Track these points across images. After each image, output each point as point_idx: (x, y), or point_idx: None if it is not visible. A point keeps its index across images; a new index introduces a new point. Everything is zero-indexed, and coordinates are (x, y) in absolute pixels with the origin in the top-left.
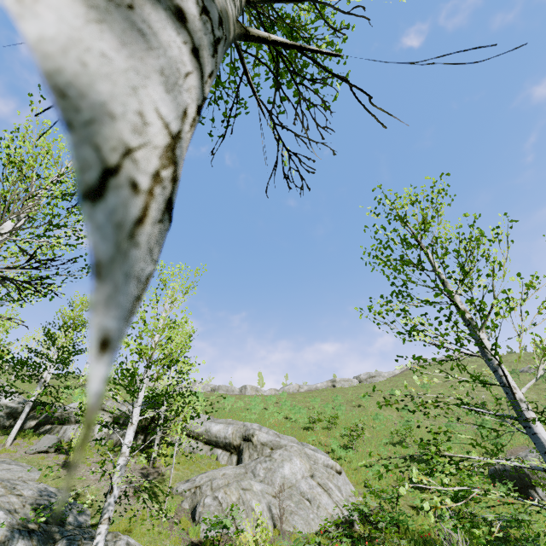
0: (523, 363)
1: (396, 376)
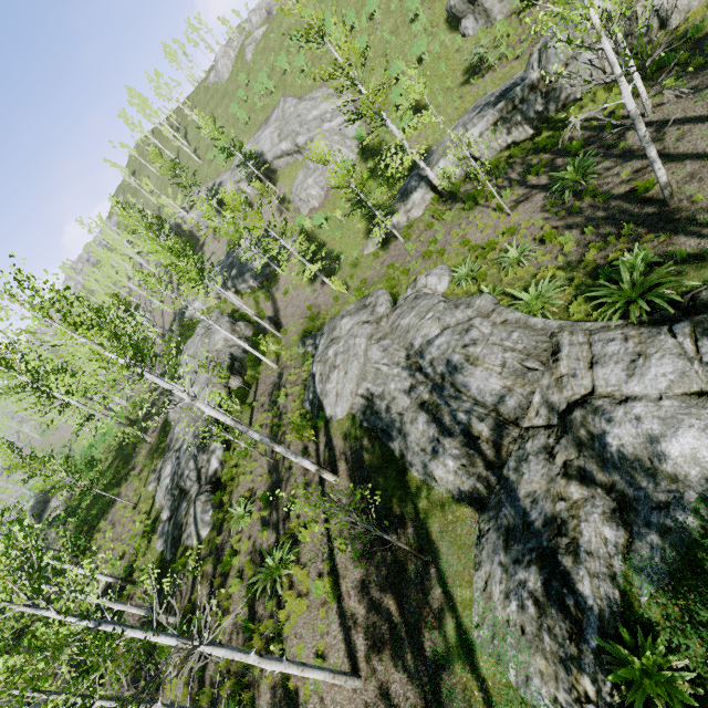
0: None
1: None
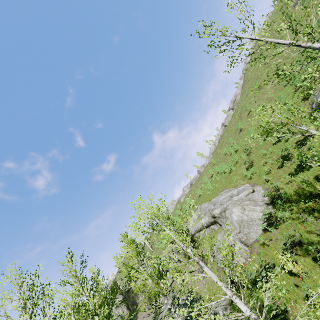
0: None
1: (243, 87)
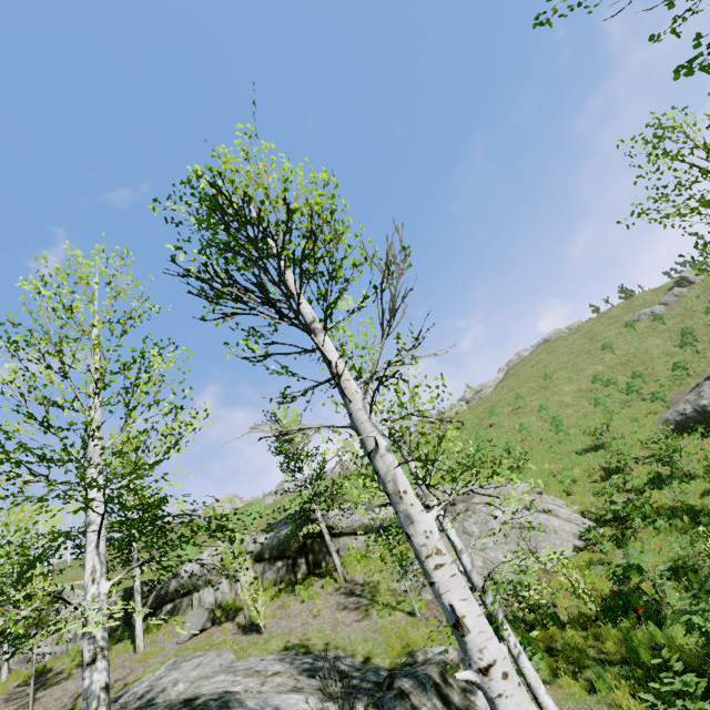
0: (628, 313)
1: (504, 381)
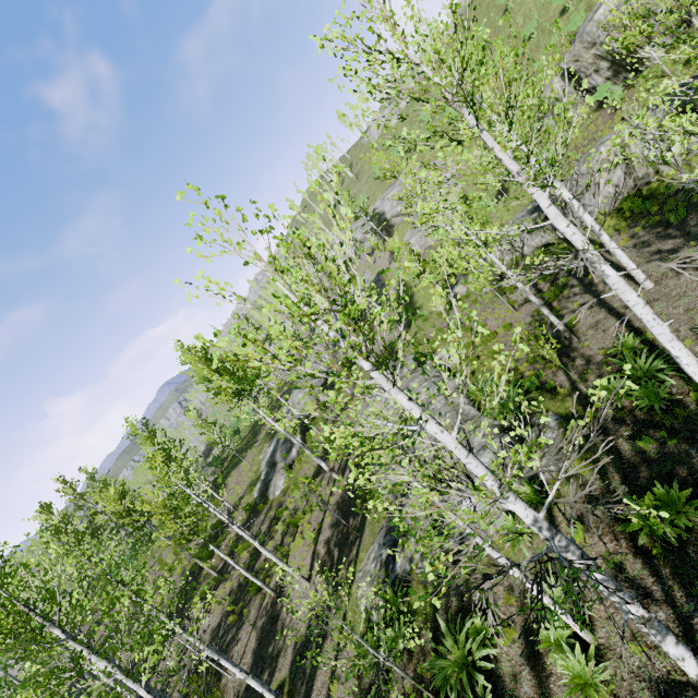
0: None
1: None
